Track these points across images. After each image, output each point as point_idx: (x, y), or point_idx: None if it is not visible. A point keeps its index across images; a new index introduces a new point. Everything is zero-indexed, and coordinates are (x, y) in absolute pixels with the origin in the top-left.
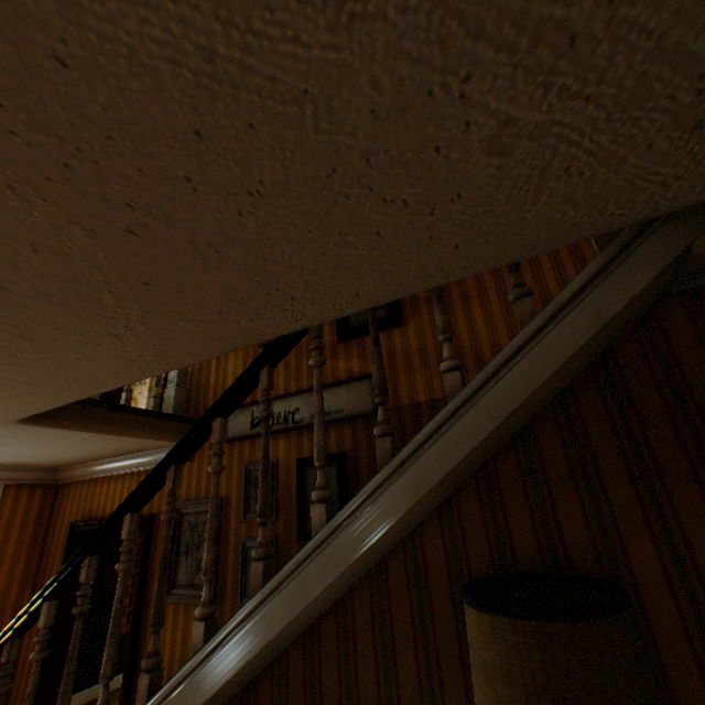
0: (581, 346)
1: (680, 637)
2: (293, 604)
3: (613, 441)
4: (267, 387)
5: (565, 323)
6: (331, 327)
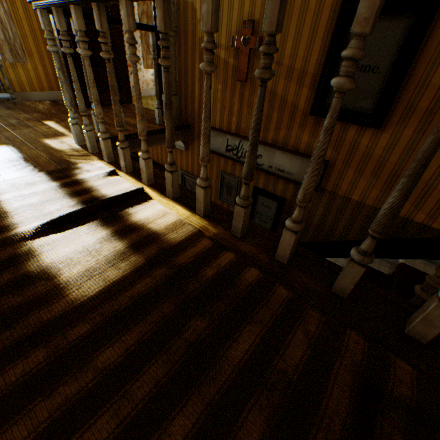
0: None
1: None
2: None
3: None
4: None
5: None
6: (308, 93)
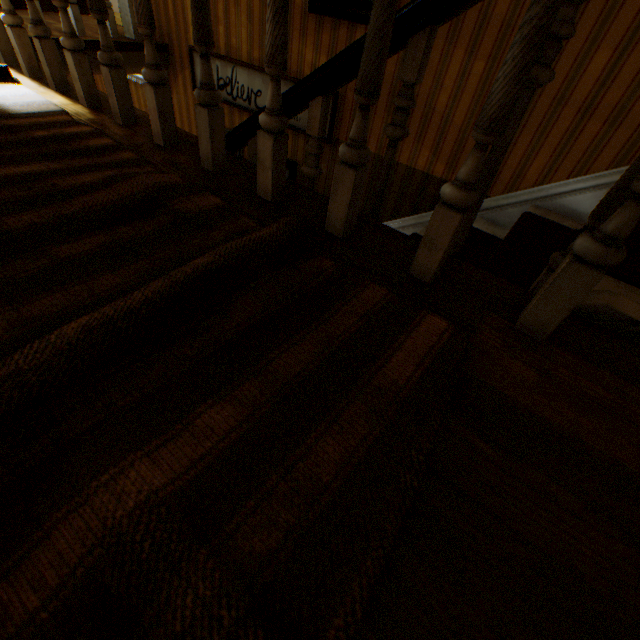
0: None
1: None
2: None
3: None
4: None
5: None
6: None
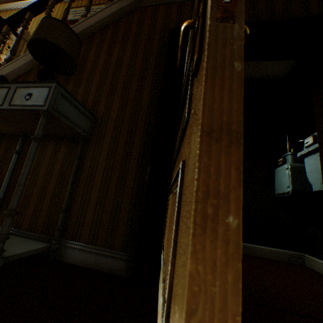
0: (113, 13)
1: (100, 72)
2: (12, 69)
3: (110, 37)
4: (28, 18)
5: (113, 7)
6: None
